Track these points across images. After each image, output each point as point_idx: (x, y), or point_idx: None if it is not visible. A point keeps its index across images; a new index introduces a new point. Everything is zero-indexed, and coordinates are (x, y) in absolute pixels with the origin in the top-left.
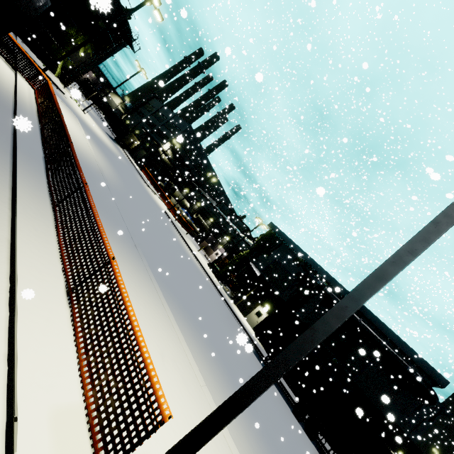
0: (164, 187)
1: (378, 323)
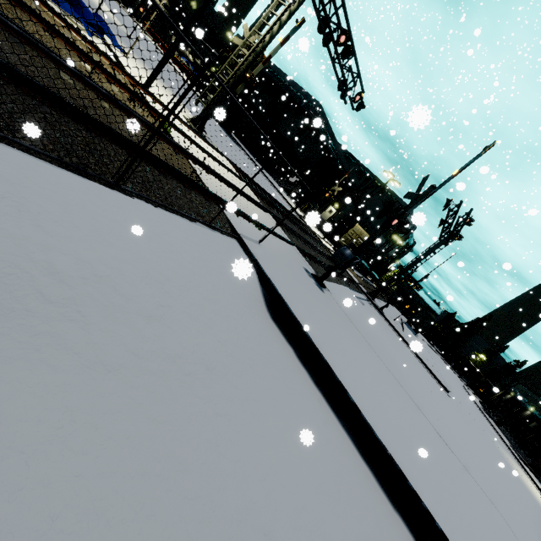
0: (163, 38)
1: (292, 84)
